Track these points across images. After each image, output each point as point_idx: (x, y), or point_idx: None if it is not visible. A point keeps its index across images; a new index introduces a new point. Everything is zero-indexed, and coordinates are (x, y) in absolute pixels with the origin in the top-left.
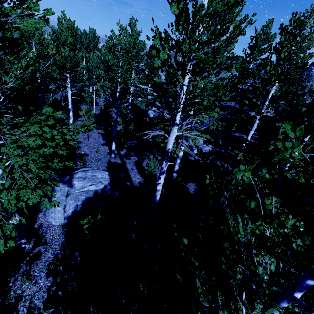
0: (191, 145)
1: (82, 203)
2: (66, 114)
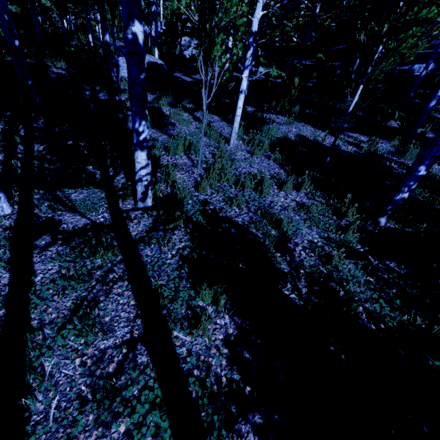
0: (241, 69)
1: (147, 64)
2: (83, 37)
